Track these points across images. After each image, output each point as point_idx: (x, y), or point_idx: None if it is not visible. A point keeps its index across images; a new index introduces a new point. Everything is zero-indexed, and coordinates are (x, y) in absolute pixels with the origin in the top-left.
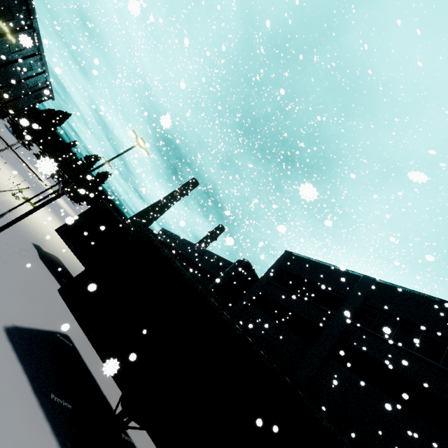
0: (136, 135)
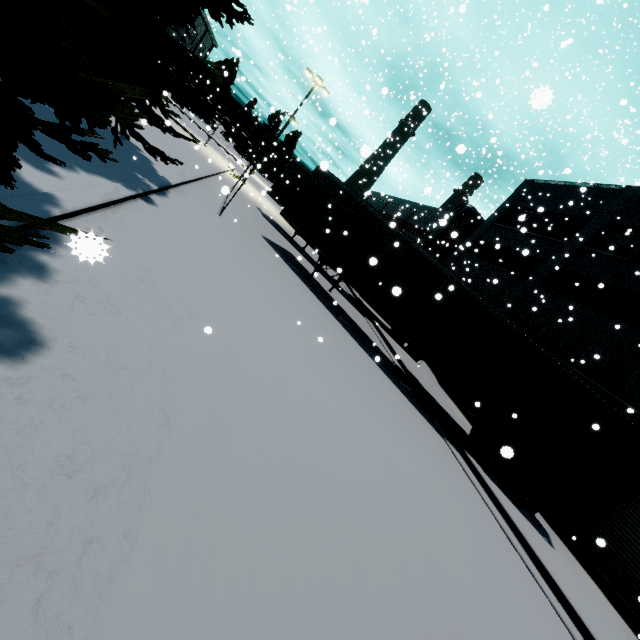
0: (311, 73)
